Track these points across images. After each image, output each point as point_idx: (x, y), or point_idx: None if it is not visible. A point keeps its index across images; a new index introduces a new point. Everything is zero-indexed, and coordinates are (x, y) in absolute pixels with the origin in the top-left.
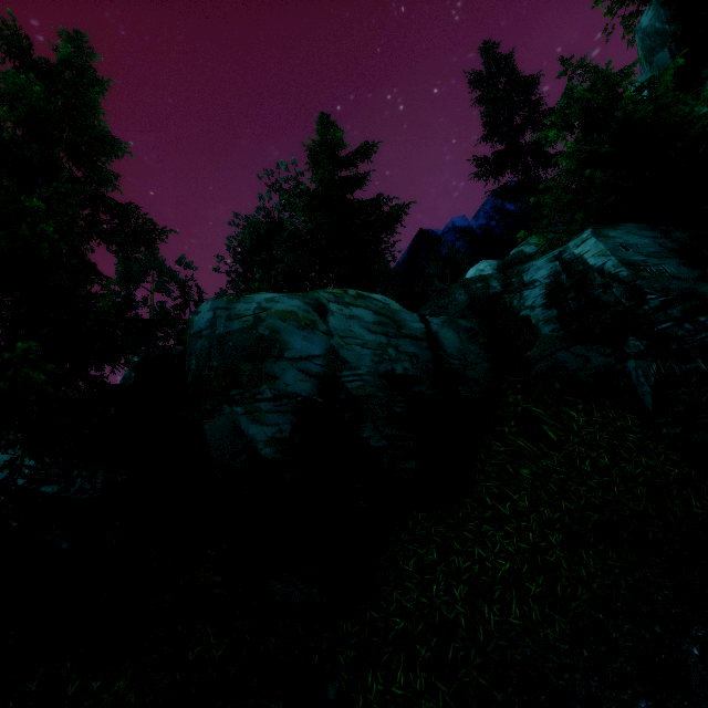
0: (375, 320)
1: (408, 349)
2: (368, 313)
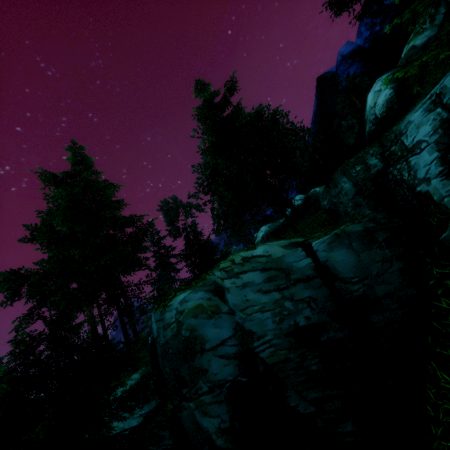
0: (264, 278)
1: (303, 294)
2: (256, 274)
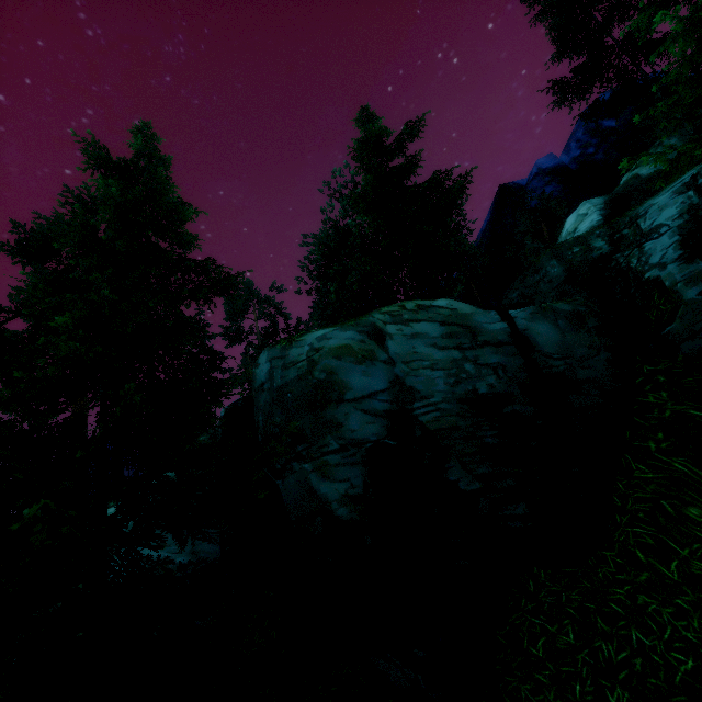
0: (443, 332)
1: (490, 359)
2: (433, 326)
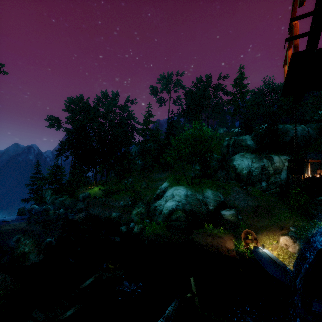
0: (301, 128)
1: (305, 132)
2: (300, 128)
